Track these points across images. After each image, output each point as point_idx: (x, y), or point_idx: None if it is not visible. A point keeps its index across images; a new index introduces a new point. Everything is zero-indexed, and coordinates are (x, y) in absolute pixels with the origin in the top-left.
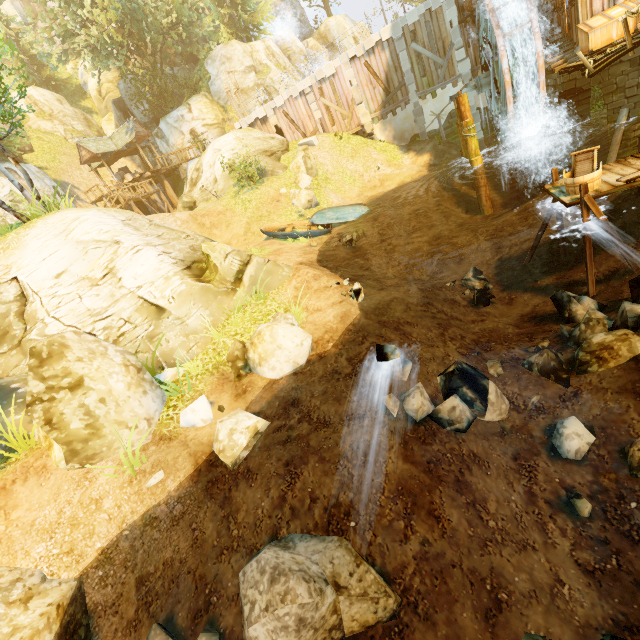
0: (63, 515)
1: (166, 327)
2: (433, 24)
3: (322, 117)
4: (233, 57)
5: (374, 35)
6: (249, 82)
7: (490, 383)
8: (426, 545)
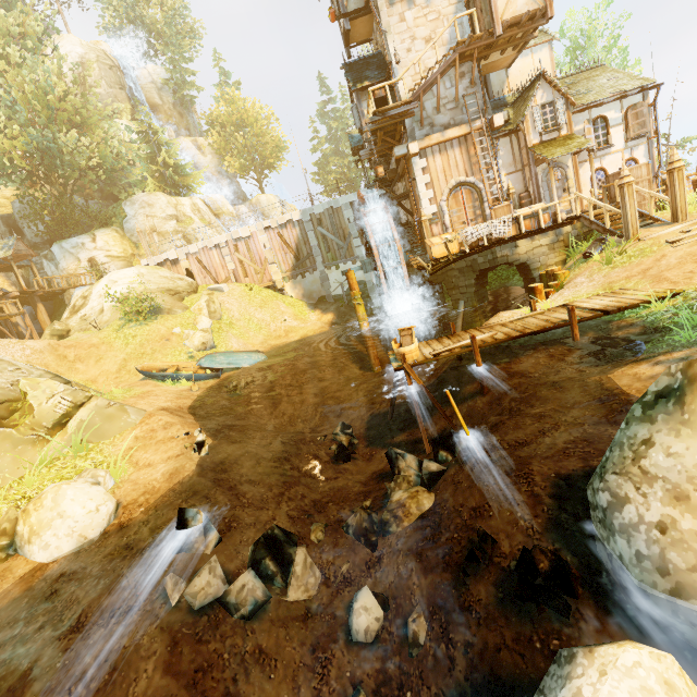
0: None
1: None
2: (335, 217)
3: (236, 268)
4: (155, 204)
5: (287, 215)
6: (169, 227)
7: (300, 551)
8: None
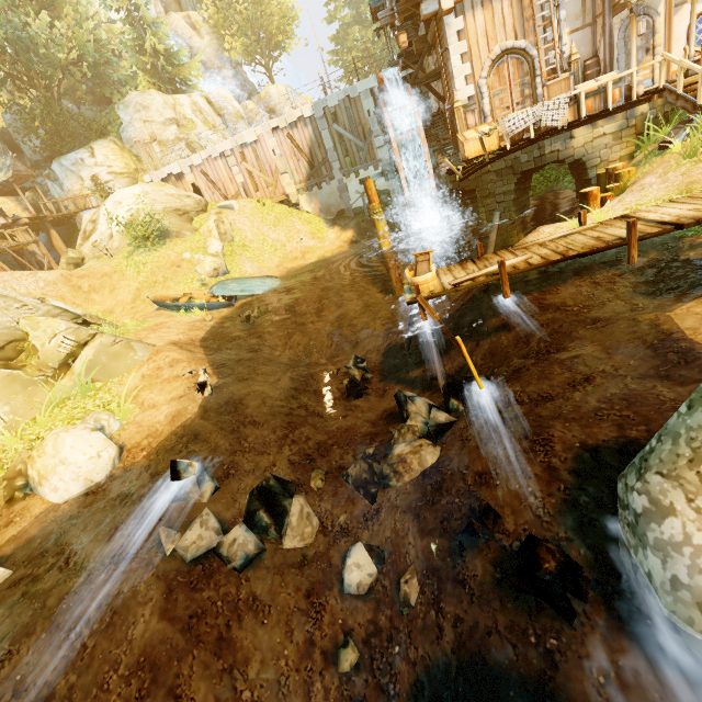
0: None
1: None
2: (353, 110)
3: (245, 181)
4: (151, 106)
5: (296, 110)
6: (169, 134)
7: (297, 502)
8: None
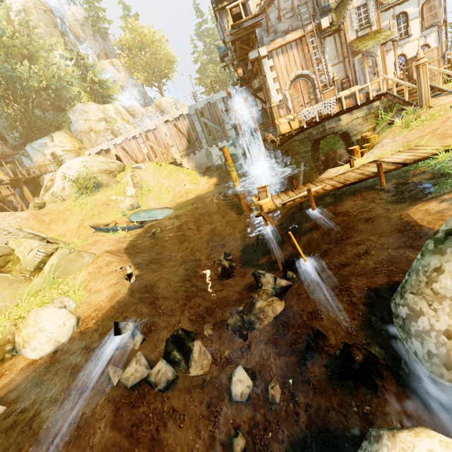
0: None
1: None
2: (212, 109)
3: (148, 152)
4: (90, 111)
5: (178, 111)
6: (101, 127)
7: (197, 344)
8: None
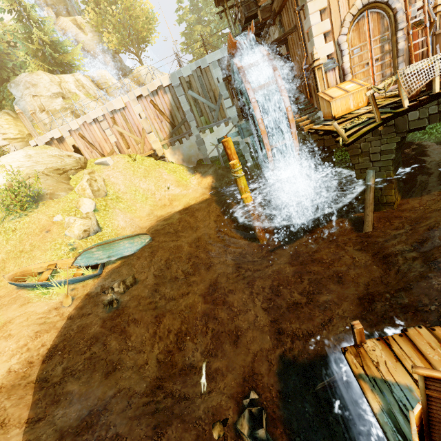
0: None
1: None
2: (204, 78)
3: (117, 141)
4: (39, 84)
5: (156, 81)
6: (56, 105)
7: None
8: None
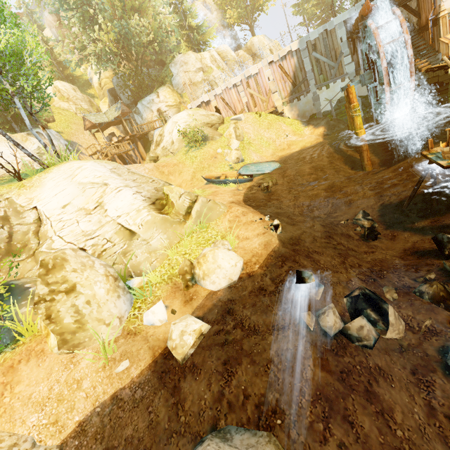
0: (52, 391)
1: (135, 246)
2: (328, 39)
3: (248, 101)
4: (189, 62)
5: (286, 47)
6: (198, 78)
7: (389, 307)
8: (343, 448)
